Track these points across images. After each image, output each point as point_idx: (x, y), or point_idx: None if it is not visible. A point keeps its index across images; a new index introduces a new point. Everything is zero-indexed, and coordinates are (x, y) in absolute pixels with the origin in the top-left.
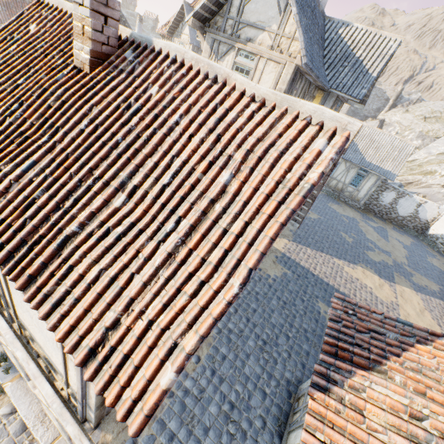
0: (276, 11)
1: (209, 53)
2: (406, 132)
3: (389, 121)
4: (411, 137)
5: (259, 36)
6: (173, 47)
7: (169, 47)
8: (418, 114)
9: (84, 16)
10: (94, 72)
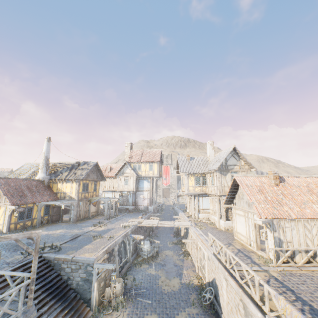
0: (236, 161)
1: (221, 175)
2: None
3: None
4: None
5: (234, 167)
6: (284, 175)
7: (283, 175)
8: None
9: (276, 175)
10: (280, 184)
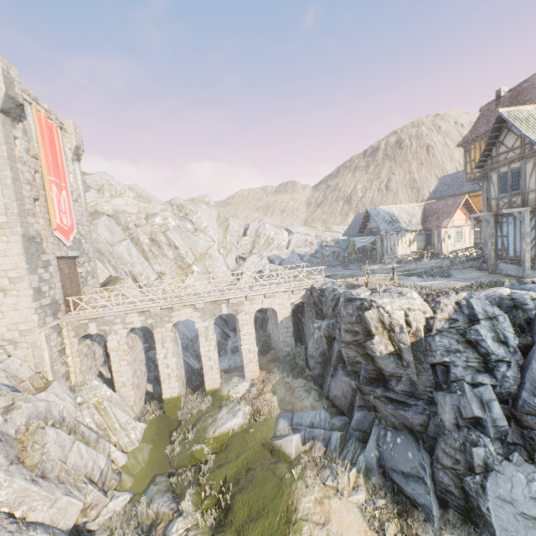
0: None
1: None
2: (156, 219)
3: (108, 212)
4: (176, 222)
5: None
6: None
7: None
8: (134, 195)
9: None
10: None
